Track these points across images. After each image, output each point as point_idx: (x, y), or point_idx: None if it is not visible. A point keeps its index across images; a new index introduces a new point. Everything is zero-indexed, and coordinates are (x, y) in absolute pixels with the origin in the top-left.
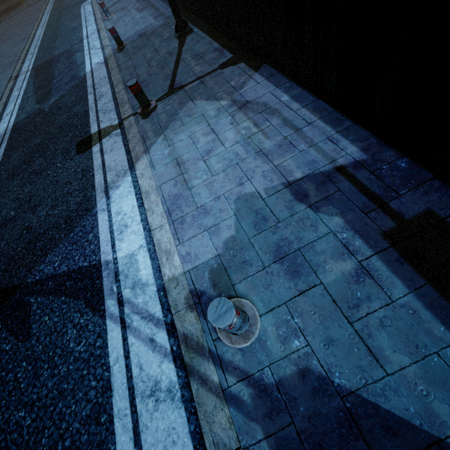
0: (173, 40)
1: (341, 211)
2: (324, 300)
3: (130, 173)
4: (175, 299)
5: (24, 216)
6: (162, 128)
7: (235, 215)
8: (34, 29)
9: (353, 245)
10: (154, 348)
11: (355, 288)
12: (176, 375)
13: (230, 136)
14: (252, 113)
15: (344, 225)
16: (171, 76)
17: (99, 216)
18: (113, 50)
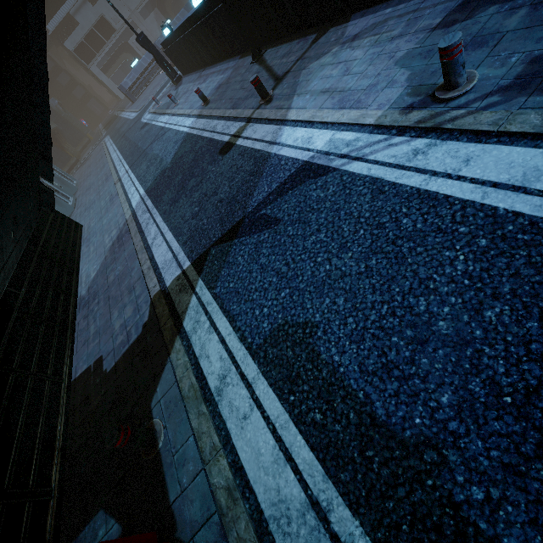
0: (252, 67)
1: (492, 4)
2: (518, 34)
3: (284, 126)
4: (391, 120)
5: (209, 202)
6: (291, 94)
7: (402, 68)
8: (108, 157)
9: (517, 5)
10: (395, 145)
11: (538, 13)
12: (427, 139)
13: (358, 54)
14: (366, 34)
15: (501, 5)
16: (271, 77)
17: (279, 153)
18: (200, 109)
